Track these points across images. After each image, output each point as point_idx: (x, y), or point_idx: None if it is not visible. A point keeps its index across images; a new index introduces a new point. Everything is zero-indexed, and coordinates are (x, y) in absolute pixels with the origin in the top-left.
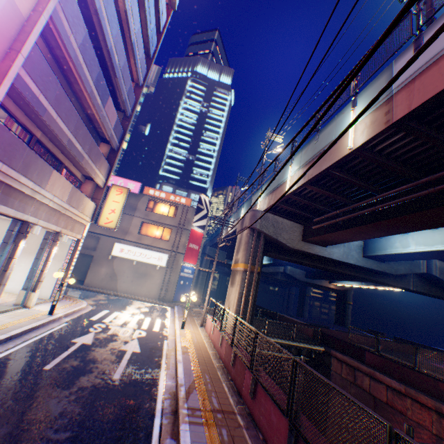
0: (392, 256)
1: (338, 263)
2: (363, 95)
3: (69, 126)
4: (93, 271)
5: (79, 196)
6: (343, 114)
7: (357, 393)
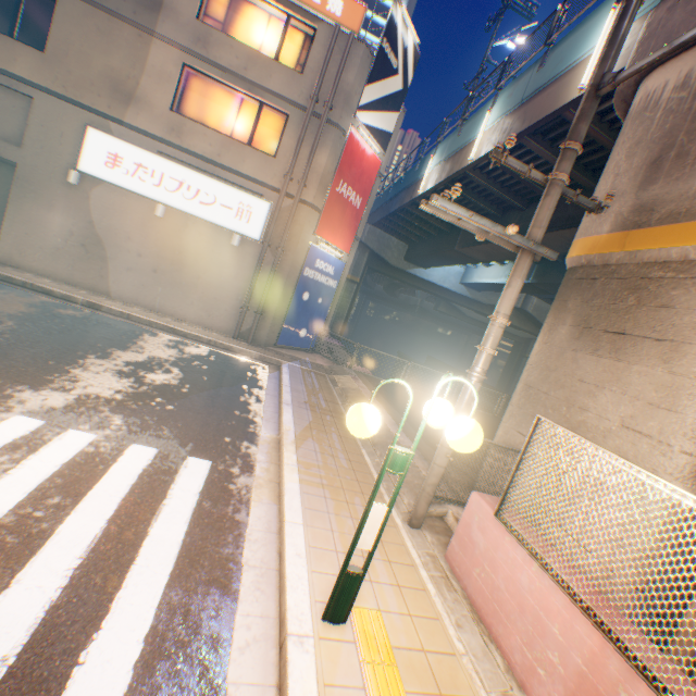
0: None
1: None
2: None
3: None
4: (20, 219)
5: None
6: None
7: None
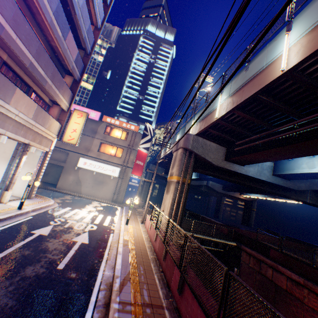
0: (298, 175)
1: (251, 180)
2: (299, 17)
3: (30, 50)
4: (63, 178)
5: (44, 115)
6: (275, 40)
7: (261, 279)
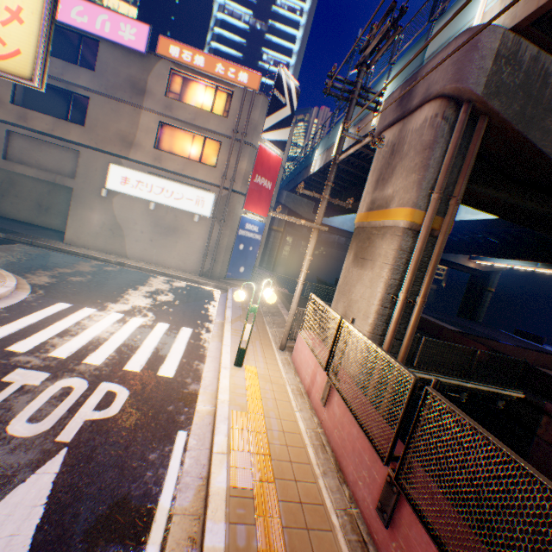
0: None
1: None
2: None
3: None
4: (76, 219)
5: None
6: None
7: None
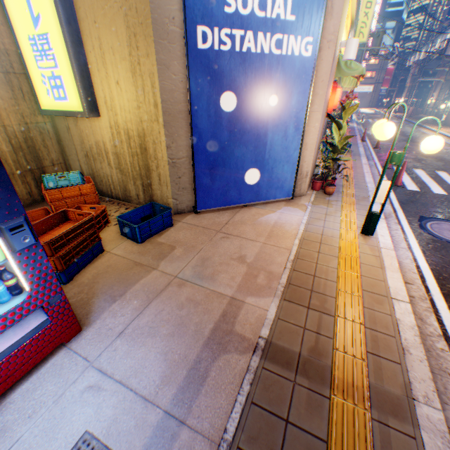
0: None
1: None
2: (440, 36)
3: None
4: None
5: None
6: (438, 38)
7: None
